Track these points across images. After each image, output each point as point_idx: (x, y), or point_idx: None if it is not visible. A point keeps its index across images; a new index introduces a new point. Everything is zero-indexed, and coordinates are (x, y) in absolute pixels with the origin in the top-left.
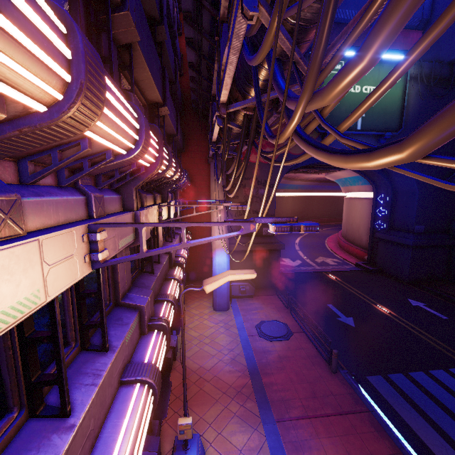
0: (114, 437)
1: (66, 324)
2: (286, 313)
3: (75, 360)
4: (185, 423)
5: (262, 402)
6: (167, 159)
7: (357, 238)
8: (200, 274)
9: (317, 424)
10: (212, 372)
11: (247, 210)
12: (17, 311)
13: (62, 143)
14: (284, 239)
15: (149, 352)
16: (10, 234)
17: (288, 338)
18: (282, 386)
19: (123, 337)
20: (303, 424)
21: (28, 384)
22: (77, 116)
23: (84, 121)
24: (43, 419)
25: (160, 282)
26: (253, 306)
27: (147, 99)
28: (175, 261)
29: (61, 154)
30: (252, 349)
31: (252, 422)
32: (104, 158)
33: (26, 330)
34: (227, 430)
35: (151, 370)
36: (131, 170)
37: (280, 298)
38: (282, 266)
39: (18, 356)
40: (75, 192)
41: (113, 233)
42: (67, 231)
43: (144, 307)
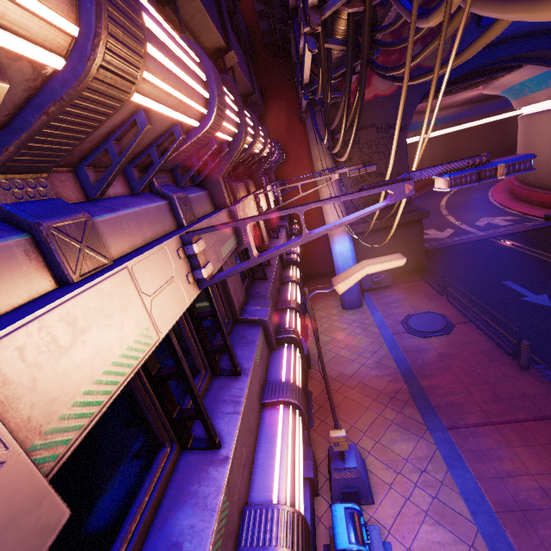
0: (270, 463)
1: (190, 352)
2: (440, 301)
3: (210, 388)
4: (338, 436)
5: (425, 408)
6: (251, 126)
7: (547, 177)
8: (317, 269)
9: (506, 431)
10: (356, 379)
11: (391, 164)
12: (130, 358)
13: (113, 127)
14: (422, 205)
15: (284, 369)
16: (94, 267)
17: (449, 332)
18: (449, 389)
19: (252, 357)
20: (485, 431)
21: (171, 421)
22: (112, 64)
23: (125, 73)
24: (195, 451)
25: (276, 288)
26: (393, 298)
27: (205, 48)
28: (287, 261)
29: (119, 146)
30: (400, 349)
31: (415, 430)
32: (173, 142)
33: (151, 369)
34: (385, 438)
35: (291, 390)
36: (211, 151)
37: (429, 283)
38: (426, 242)
39: (152, 395)
40: (154, 197)
41: (211, 240)
42: (158, 249)
43: (267, 320)
